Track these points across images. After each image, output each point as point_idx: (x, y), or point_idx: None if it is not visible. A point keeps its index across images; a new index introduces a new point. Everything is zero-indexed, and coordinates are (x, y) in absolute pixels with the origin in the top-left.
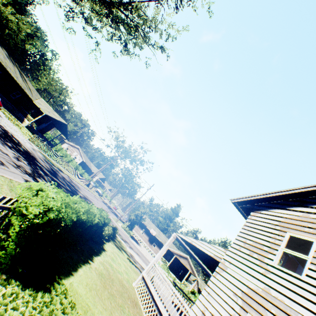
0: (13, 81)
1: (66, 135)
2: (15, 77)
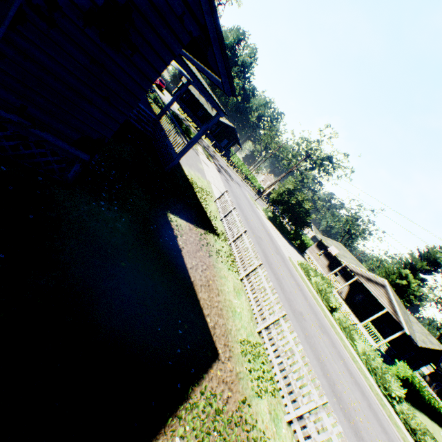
0: (197, 101)
1: (239, 143)
2: (197, 96)
